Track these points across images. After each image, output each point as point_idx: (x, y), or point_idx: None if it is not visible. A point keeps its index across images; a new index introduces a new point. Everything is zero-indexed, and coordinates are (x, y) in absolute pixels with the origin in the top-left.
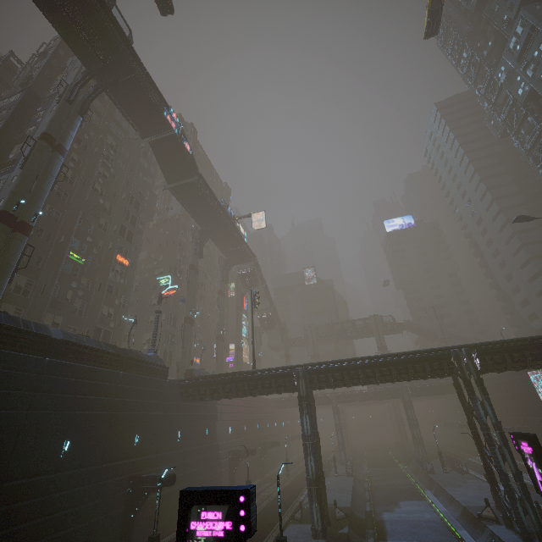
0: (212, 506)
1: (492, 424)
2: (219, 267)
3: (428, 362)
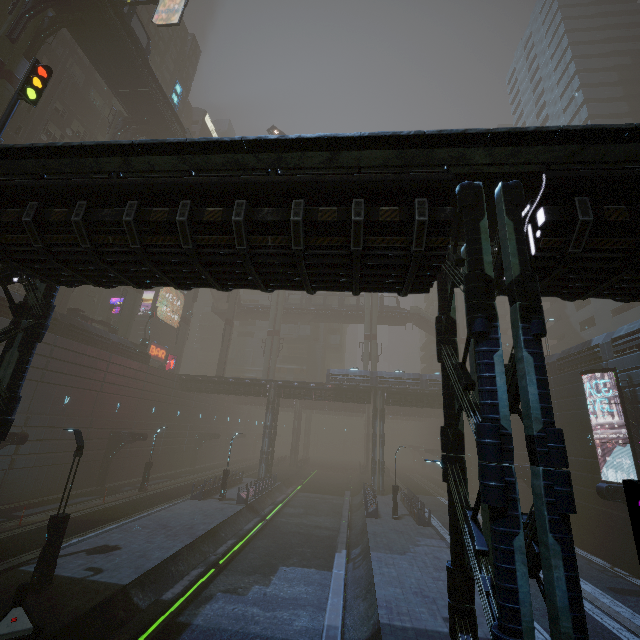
0: None
1: (527, 439)
2: (109, 126)
3: (363, 199)
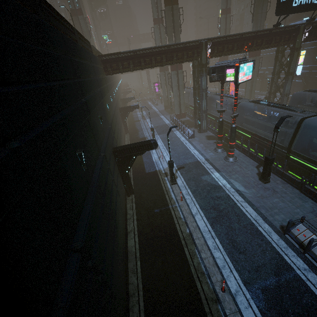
0: (156, 83)
1: None
2: None
3: None
